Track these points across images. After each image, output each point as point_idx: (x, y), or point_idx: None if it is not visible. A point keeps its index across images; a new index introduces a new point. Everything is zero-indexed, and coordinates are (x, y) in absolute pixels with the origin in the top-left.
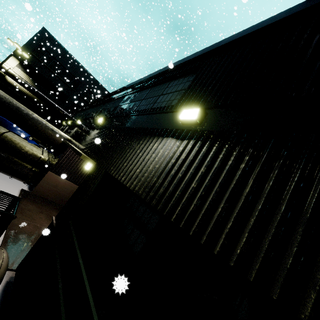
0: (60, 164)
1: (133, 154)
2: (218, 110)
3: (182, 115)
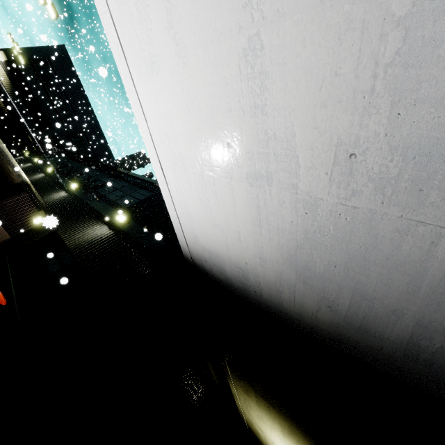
0: (2, 205)
1: (81, 226)
2: (134, 222)
3: (118, 217)
